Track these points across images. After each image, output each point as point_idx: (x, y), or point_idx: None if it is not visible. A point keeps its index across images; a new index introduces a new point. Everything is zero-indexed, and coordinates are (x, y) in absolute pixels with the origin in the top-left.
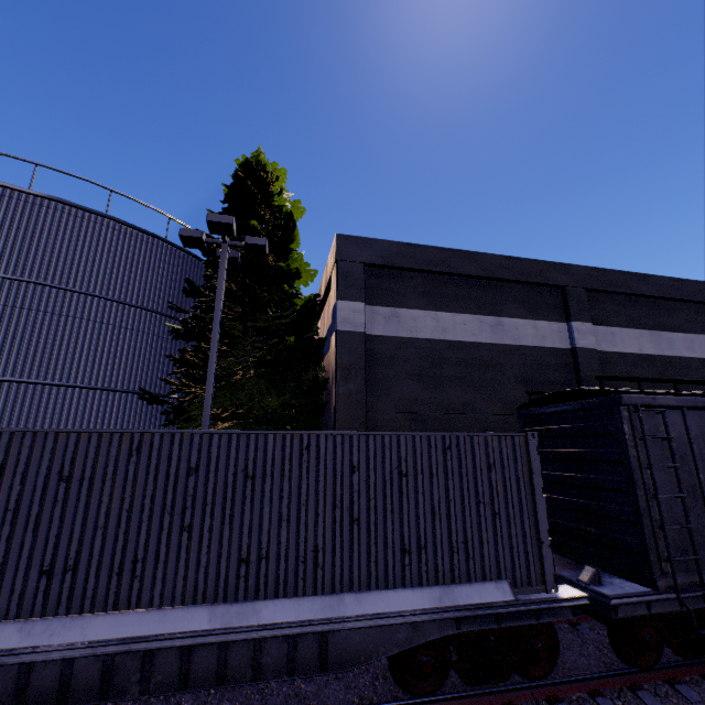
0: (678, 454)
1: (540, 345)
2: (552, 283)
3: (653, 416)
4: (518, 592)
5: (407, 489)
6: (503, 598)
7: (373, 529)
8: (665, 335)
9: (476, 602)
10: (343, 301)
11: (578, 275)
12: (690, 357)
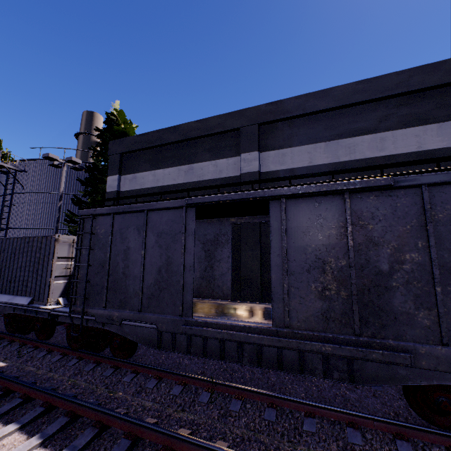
0: (102, 242)
1: (217, 177)
2: (228, 129)
3: (95, 221)
4: (36, 303)
5: (14, 259)
6: (24, 303)
7: (4, 273)
8: (346, 141)
9: (17, 302)
10: (109, 176)
11: (252, 115)
12: (374, 157)
